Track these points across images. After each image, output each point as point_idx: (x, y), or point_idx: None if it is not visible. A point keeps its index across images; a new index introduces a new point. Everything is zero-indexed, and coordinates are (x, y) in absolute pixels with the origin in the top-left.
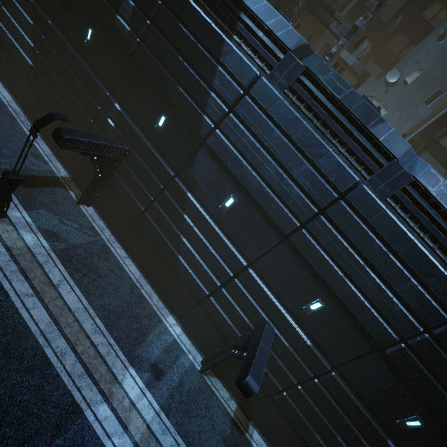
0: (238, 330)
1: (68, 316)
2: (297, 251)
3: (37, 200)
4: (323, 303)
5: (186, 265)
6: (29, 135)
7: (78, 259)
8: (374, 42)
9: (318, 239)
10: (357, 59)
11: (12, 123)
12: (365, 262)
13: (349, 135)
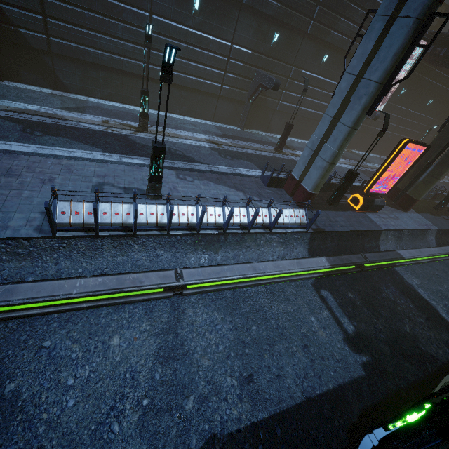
0: None
1: None
2: None
3: None
4: None
5: None
6: None
7: None
8: None
9: None
10: None
11: None
12: None
13: None
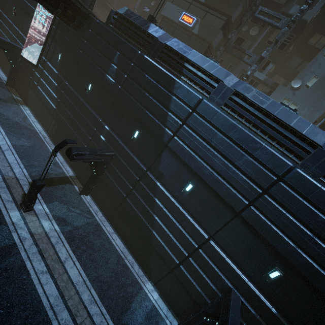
0: (207, 296)
1: (71, 289)
2: (249, 225)
3: (53, 195)
4: (280, 271)
5: (159, 238)
6: (51, 155)
7: (79, 238)
8: (276, 64)
9: (266, 214)
10: (266, 75)
11: (41, 144)
12: (313, 233)
13: (276, 131)
